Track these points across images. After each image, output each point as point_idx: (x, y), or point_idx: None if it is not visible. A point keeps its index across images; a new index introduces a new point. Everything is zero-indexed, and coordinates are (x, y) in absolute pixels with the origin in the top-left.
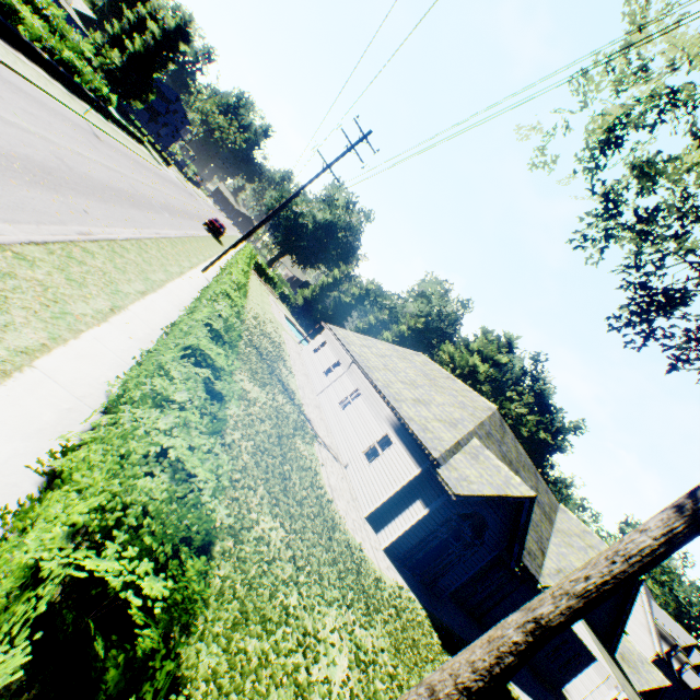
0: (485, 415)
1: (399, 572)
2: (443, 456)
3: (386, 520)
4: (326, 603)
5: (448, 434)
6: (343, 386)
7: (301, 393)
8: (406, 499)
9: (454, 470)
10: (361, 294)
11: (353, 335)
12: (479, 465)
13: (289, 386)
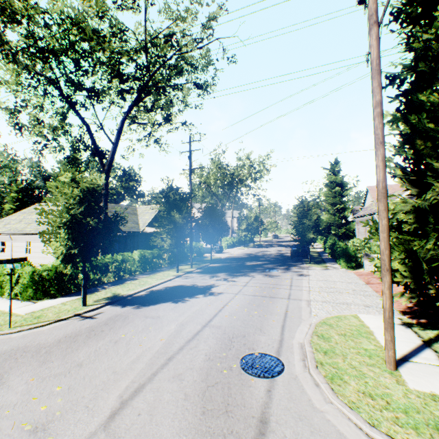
0: None
1: None
2: None
3: None
4: None
5: None
6: (20, 247)
7: None
8: None
9: None
10: None
11: None
12: None
13: None
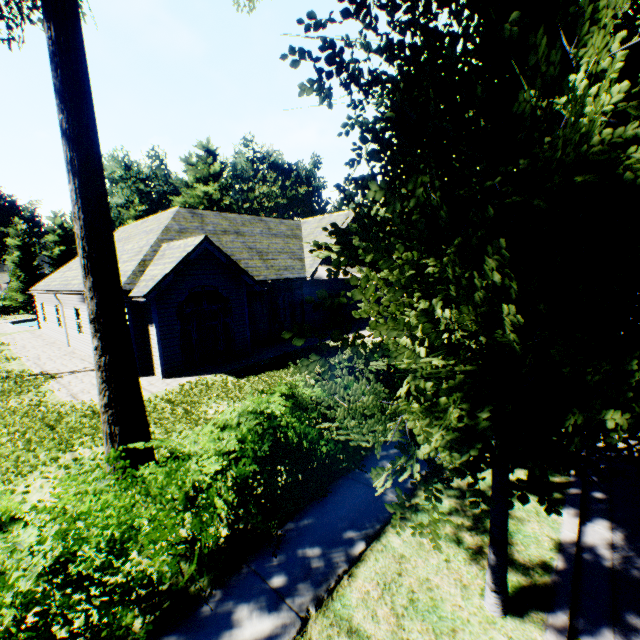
0: (168, 221)
1: (189, 376)
2: (130, 282)
3: (152, 361)
4: (22, 476)
5: (134, 263)
6: (71, 318)
7: (31, 363)
8: (147, 335)
9: (144, 282)
10: (61, 235)
11: (56, 274)
12: (165, 259)
13: (0, 373)
